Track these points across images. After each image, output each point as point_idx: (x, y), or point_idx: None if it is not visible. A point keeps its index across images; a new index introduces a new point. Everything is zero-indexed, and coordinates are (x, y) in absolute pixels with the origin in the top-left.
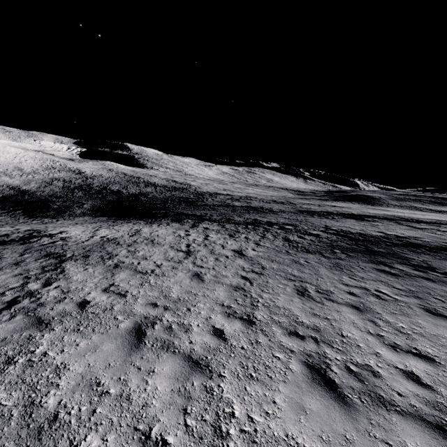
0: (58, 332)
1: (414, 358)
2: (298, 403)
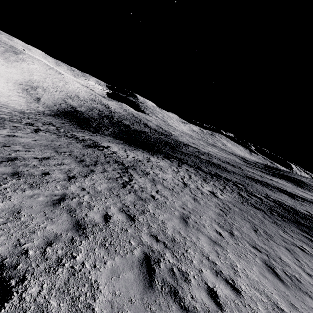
0: (152, 206)
1: None
2: (263, 274)
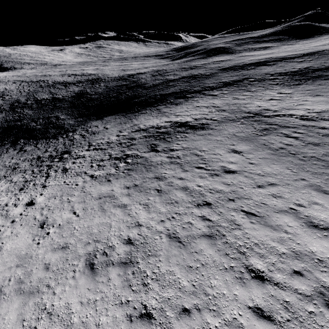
0: None
1: None
2: None
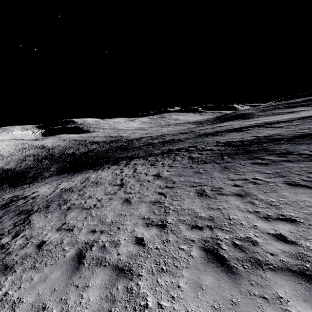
0: (18, 273)
1: (281, 223)
2: (197, 282)
